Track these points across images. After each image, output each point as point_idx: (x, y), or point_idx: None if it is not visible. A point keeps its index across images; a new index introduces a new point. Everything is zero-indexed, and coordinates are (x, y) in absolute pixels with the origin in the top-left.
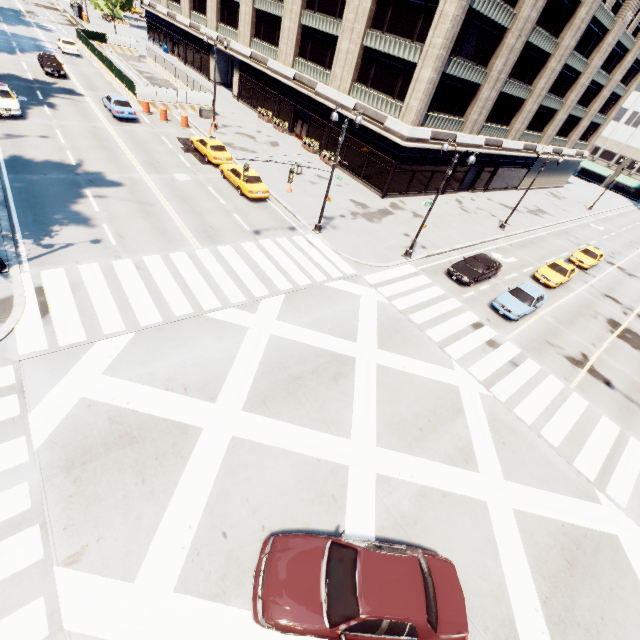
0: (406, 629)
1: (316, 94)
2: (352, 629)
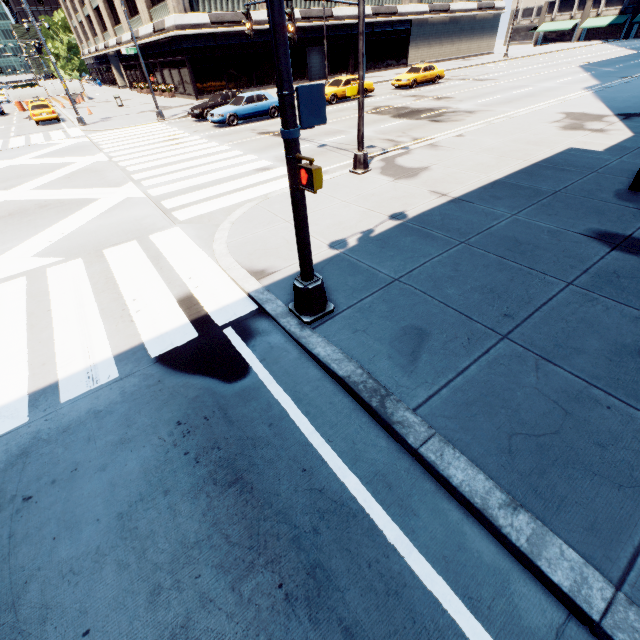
0: None
1: (141, 39)
2: None
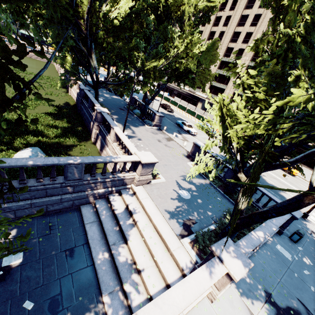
0: None
1: None
2: None
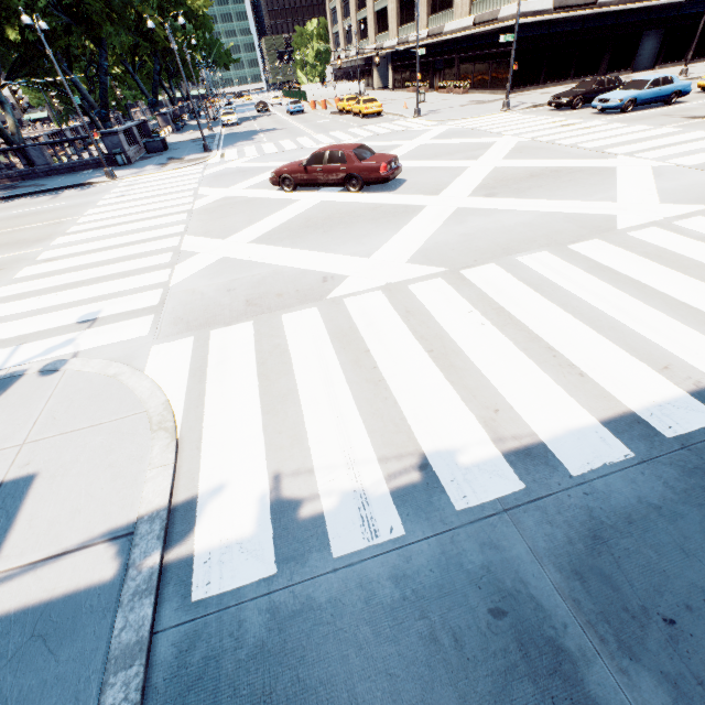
0: (339, 157)
1: (444, 35)
2: (310, 163)
